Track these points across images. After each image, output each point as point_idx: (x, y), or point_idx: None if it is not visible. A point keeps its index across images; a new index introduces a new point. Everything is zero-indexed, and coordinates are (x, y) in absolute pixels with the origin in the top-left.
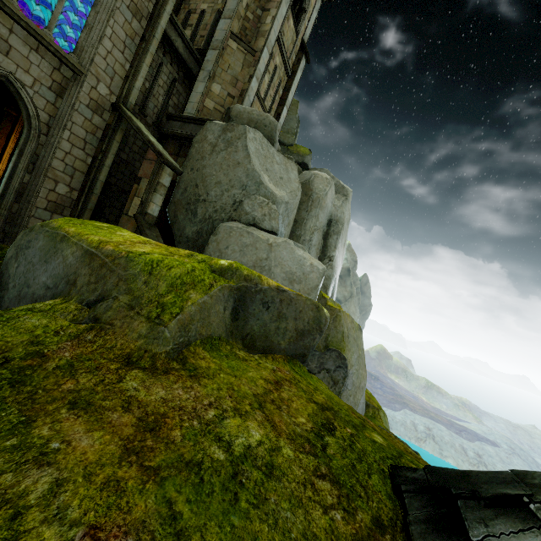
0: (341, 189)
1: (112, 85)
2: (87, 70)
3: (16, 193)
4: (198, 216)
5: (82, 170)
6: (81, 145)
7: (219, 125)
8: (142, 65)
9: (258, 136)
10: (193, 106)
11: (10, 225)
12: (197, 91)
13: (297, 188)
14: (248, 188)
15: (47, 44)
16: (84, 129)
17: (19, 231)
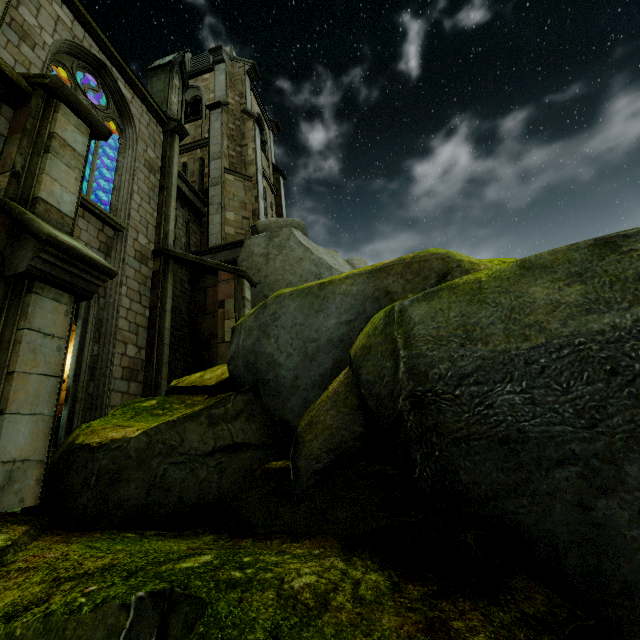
0: None
1: (148, 234)
2: (127, 225)
3: (90, 369)
4: None
5: (143, 325)
6: (137, 299)
7: (262, 236)
8: (170, 209)
9: (300, 234)
10: (216, 236)
11: (89, 410)
12: (214, 223)
13: (351, 269)
14: (322, 275)
15: (93, 208)
16: (137, 281)
17: (102, 413)
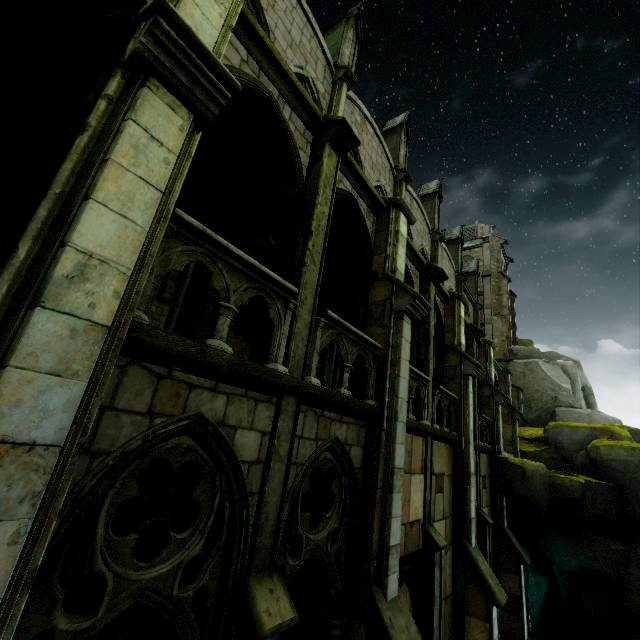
0: (574, 363)
1: None
2: None
3: None
4: (533, 408)
5: None
6: None
7: (521, 363)
8: None
9: (540, 362)
10: None
11: None
12: None
13: (567, 379)
14: (555, 389)
15: None
16: None
17: None
